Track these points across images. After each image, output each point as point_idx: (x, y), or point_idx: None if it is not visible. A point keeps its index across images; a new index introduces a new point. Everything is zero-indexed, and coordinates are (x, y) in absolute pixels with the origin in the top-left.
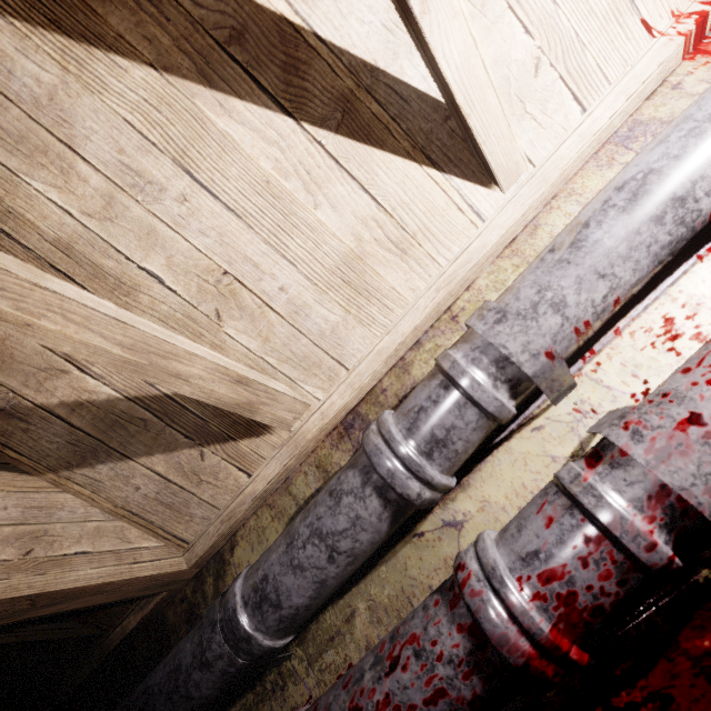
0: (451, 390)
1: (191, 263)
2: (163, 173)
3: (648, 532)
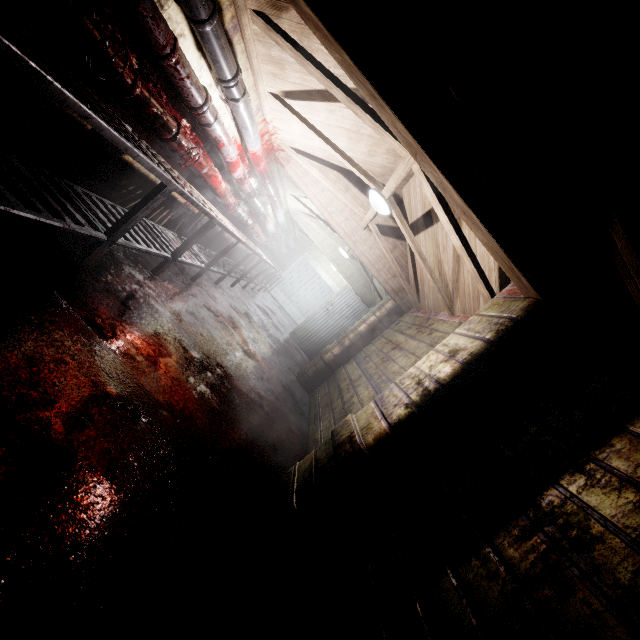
0: (240, 97)
1: (318, 53)
2: (337, 71)
3: (212, 128)
